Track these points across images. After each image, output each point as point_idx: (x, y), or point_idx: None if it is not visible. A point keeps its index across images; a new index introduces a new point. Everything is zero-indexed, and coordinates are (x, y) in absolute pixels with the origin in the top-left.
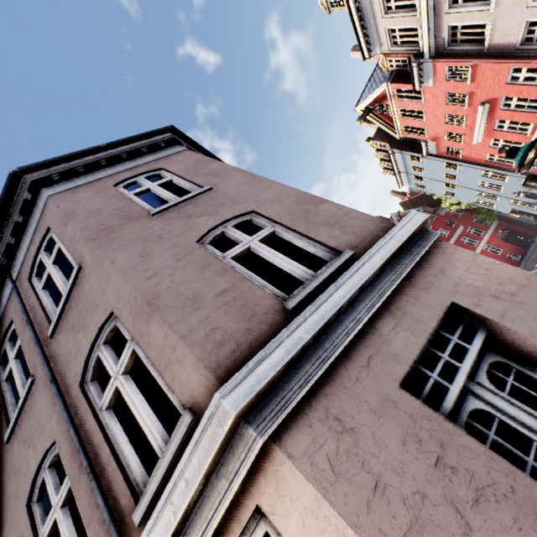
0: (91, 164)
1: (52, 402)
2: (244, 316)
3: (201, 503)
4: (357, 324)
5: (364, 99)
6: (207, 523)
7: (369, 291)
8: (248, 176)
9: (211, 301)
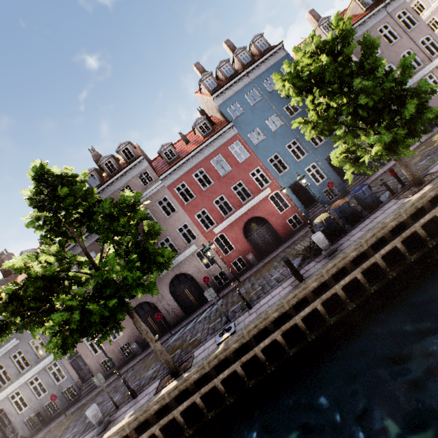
0: None
1: (409, 43)
2: None
3: None
4: None
5: None
6: None
7: None
8: None
9: None
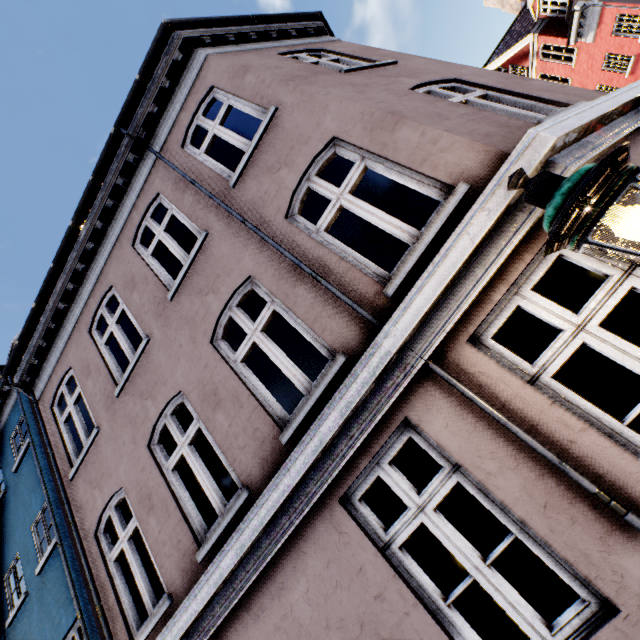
0: (240, 36)
1: (241, 245)
2: (499, 126)
3: (489, 242)
4: (623, 132)
5: (498, 57)
6: (498, 254)
7: (624, 119)
8: (432, 60)
9: (457, 118)
